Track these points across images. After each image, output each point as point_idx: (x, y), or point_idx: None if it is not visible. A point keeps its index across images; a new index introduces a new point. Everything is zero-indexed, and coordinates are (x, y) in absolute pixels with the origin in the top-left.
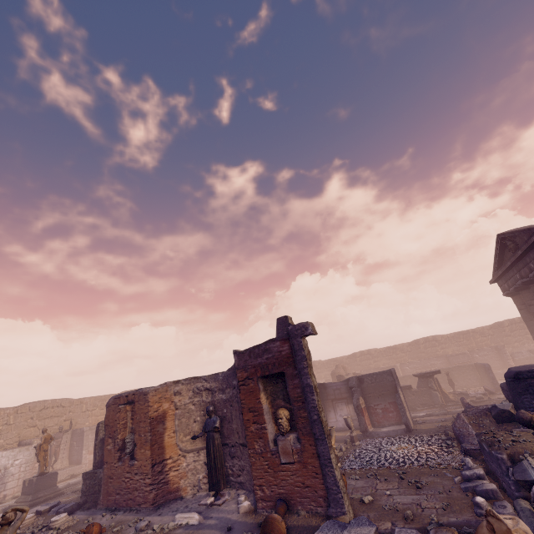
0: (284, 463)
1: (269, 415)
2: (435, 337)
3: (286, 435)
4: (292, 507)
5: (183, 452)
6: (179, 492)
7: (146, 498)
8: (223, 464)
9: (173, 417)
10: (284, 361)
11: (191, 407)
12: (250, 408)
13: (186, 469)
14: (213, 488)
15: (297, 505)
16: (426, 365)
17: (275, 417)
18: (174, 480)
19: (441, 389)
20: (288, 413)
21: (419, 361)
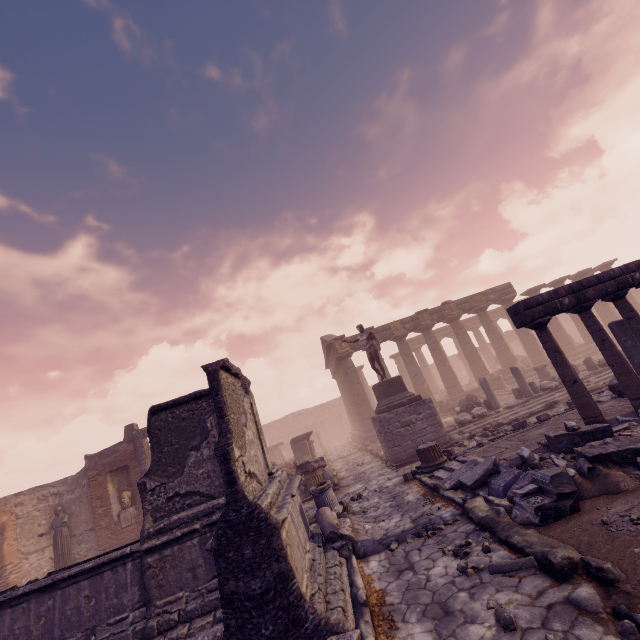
0: (124, 527)
1: (115, 498)
2: (301, 412)
3: (128, 509)
4: None
5: (25, 555)
6: None
7: None
8: (70, 550)
9: (13, 527)
10: (129, 457)
11: (35, 514)
12: (99, 497)
13: (29, 568)
14: None
15: None
16: (290, 438)
17: (120, 498)
18: (16, 581)
19: (283, 457)
20: (130, 493)
21: (285, 435)
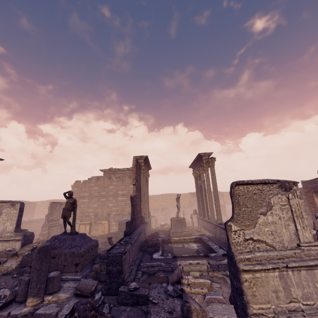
0: None
1: None
2: None
3: None
4: None
5: None
6: None
7: None
8: None
9: None
10: None
11: None
12: (310, 202)
13: None
14: None
15: None
16: None
17: None
18: None
19: None
20: None
21: None
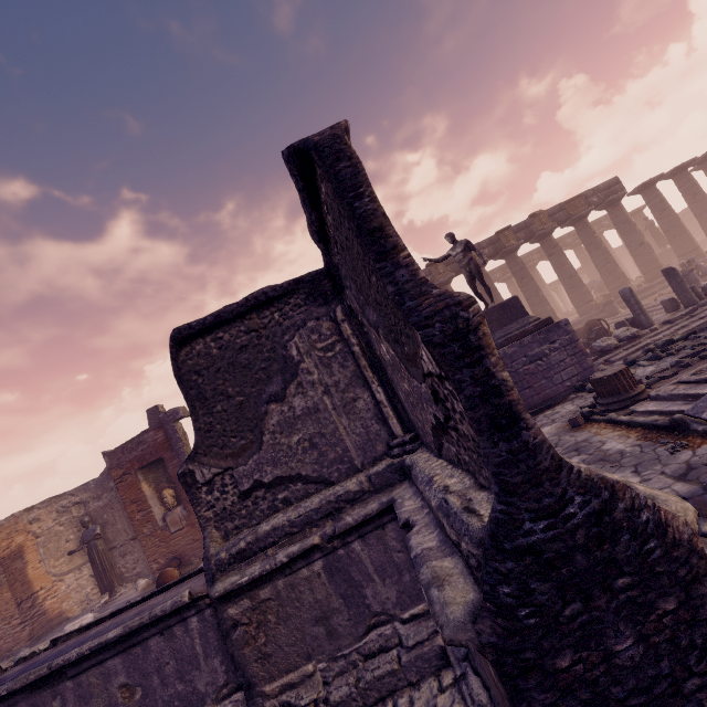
0: (174, 532)
1: (154, 500)
2: None
3: (173, 510)
4: (187, 562)
5: (58, 577)
6: (64, 615)
7: (18, 639)
8: (113, 565)
9: (34, 548)
10: (161, 447)
11: (59, 529)
12: (133, 500)
13: (67, 591)
14: (106, 590)
15: (191, 558)
16: None
17: (161, 499)
18: (54, 607)
19: None
20: (173, 491)
21: None
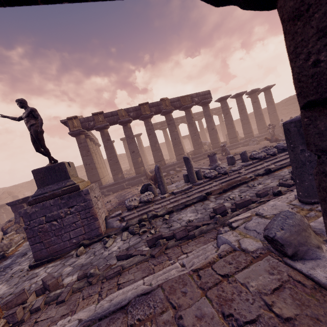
0: None
1: None
2: (82, 166)
3: None
4: None
5: None
6: None
7: None
8: None
9: None
10: None
11: None
12: None
13: None
14: None
15: None
16: None
17: None
18: None
19: None
20: None
21: None
